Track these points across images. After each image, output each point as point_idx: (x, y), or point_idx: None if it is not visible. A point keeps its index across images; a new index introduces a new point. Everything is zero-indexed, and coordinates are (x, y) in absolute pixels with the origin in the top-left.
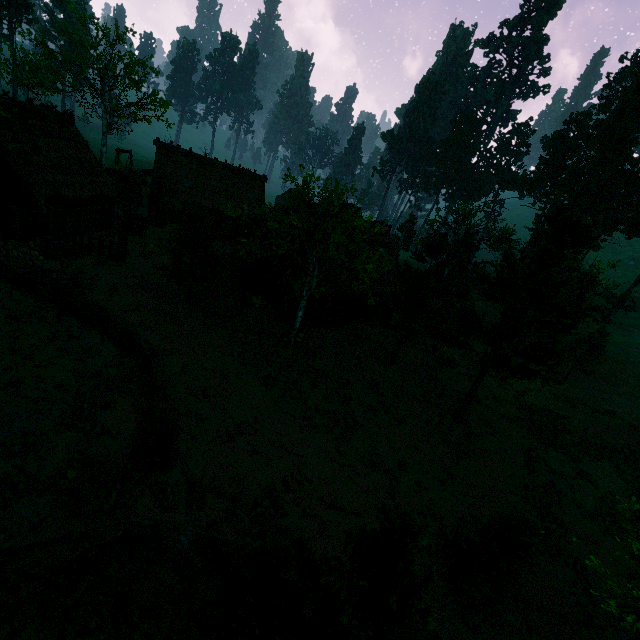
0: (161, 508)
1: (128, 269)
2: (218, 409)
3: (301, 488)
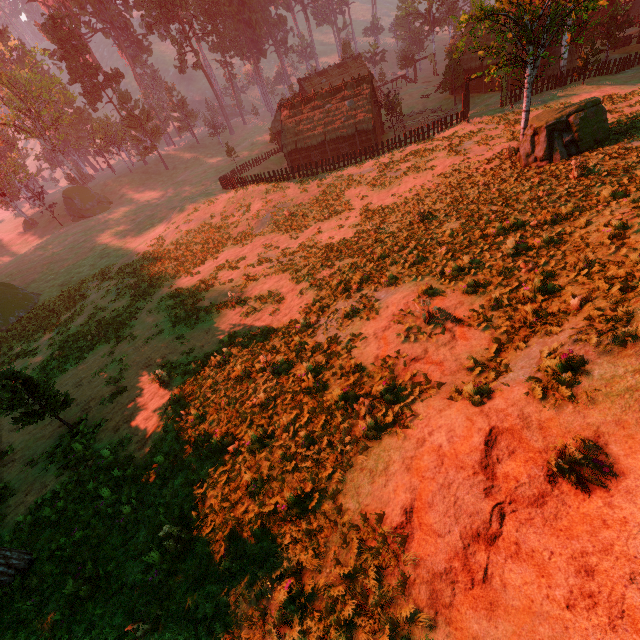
0: None
1: None
2: None
3: None
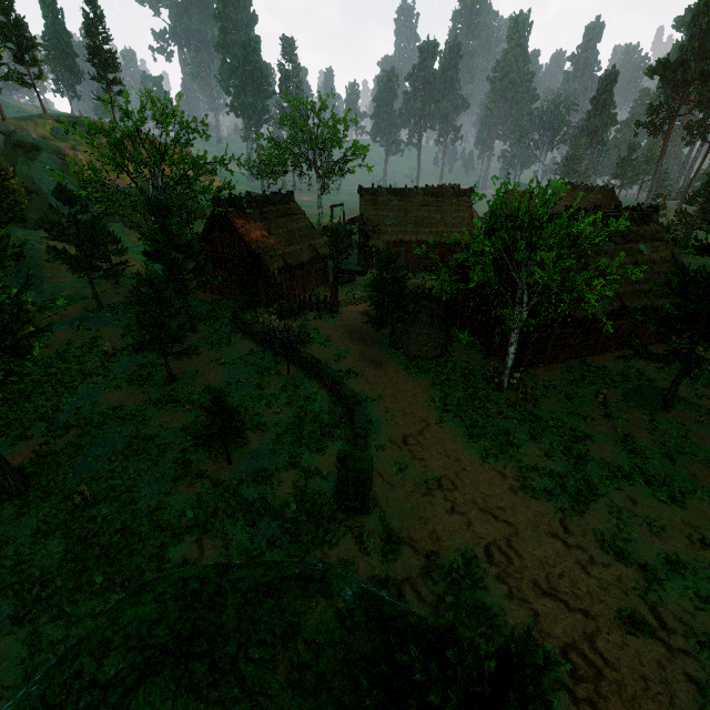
0: (359, 551)
1: (340, 319)
2: (417, 459)
3: (508, 563)
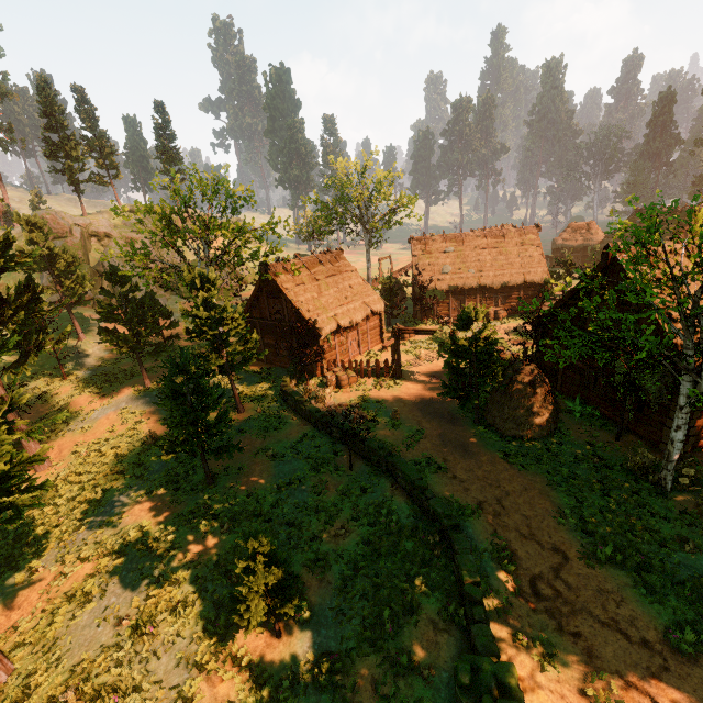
0: None
1: (405, 386)
2: (568, 633)
3: None
